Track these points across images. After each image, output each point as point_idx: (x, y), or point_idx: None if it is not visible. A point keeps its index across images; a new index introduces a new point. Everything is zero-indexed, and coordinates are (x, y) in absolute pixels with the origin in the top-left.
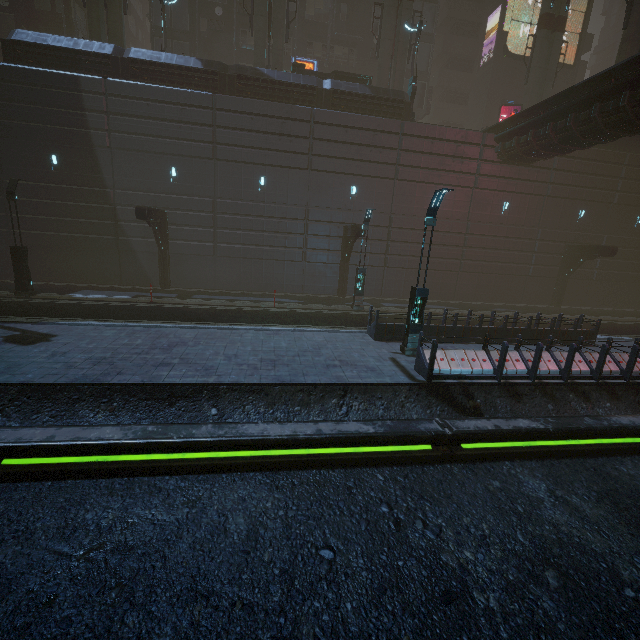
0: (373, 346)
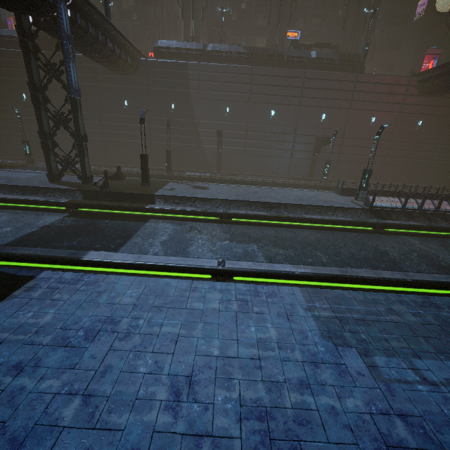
0: (340, 197)
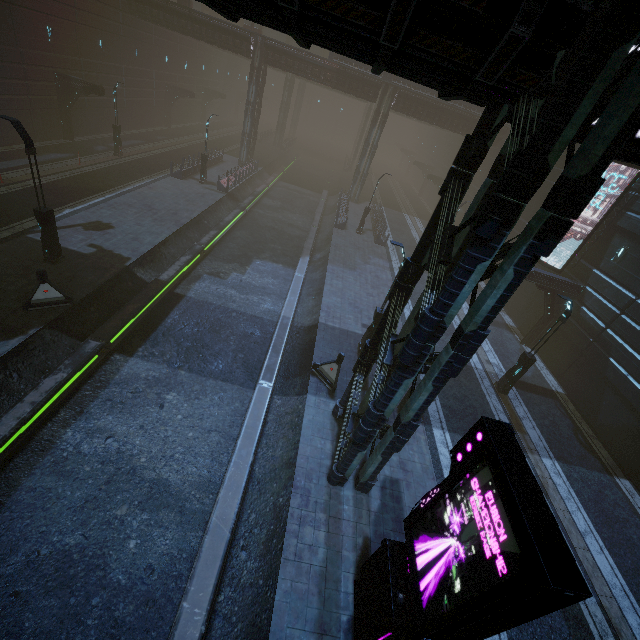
0: (189, 183)
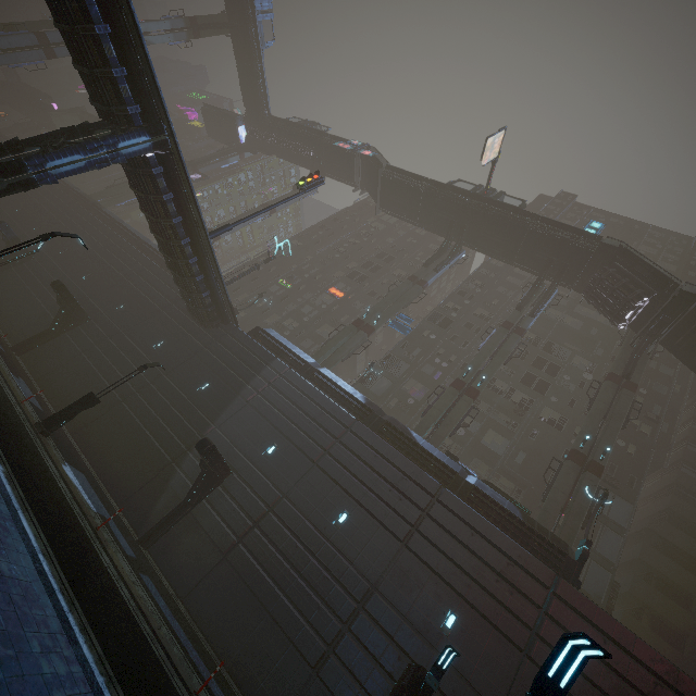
0: None
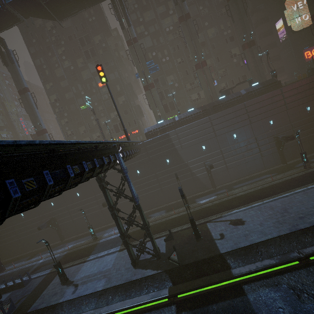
0: None
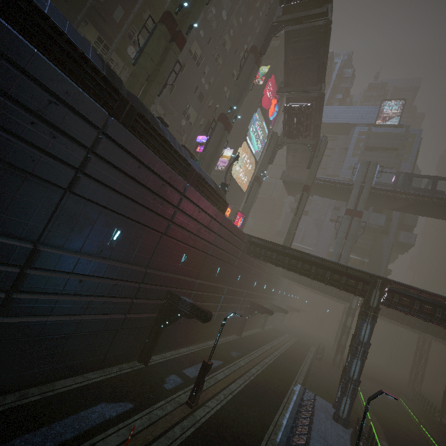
0: None
